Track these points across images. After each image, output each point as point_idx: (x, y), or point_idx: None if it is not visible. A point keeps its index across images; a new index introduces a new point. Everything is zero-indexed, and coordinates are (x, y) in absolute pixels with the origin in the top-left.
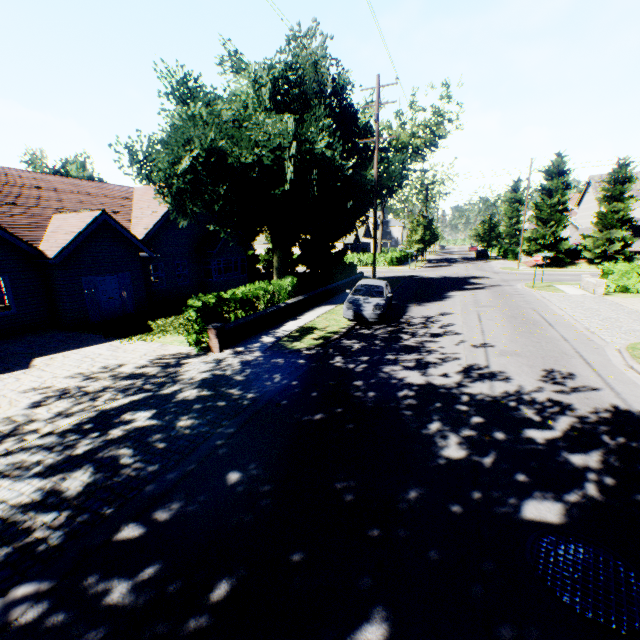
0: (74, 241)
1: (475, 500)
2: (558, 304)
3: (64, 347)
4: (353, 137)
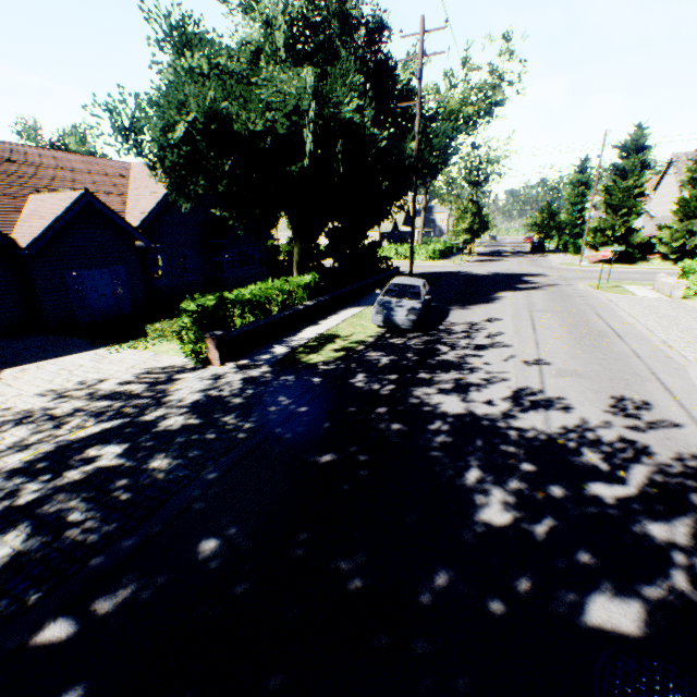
0: (51, 228)
1: (522, 593)
2: (628, 310)
3: (41, 355)
4: (390, 100)
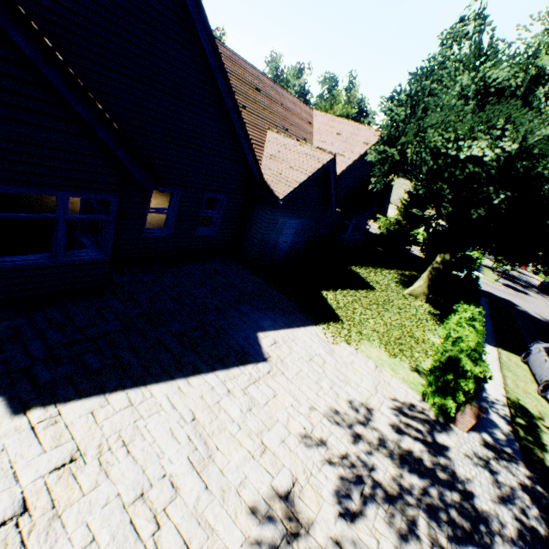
0: (301, 184)
1: None
2: None
3: (271, 315)
4: None
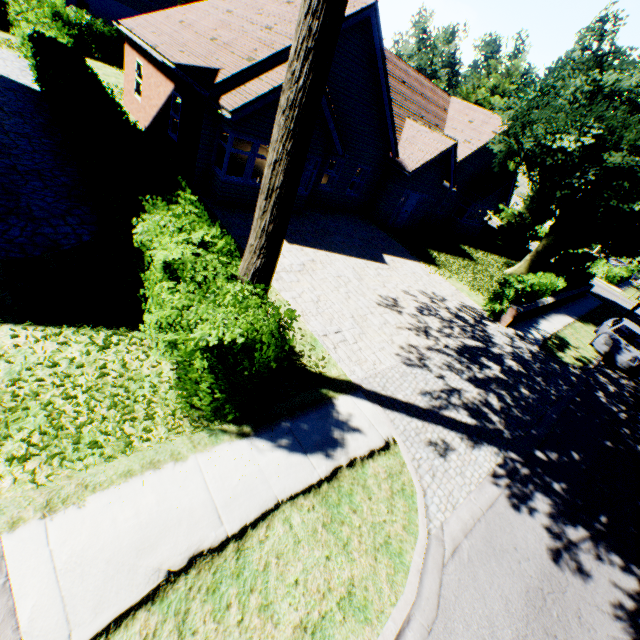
0: (426, 163)
1: None
2: None
3: (391, 250)
4: None
